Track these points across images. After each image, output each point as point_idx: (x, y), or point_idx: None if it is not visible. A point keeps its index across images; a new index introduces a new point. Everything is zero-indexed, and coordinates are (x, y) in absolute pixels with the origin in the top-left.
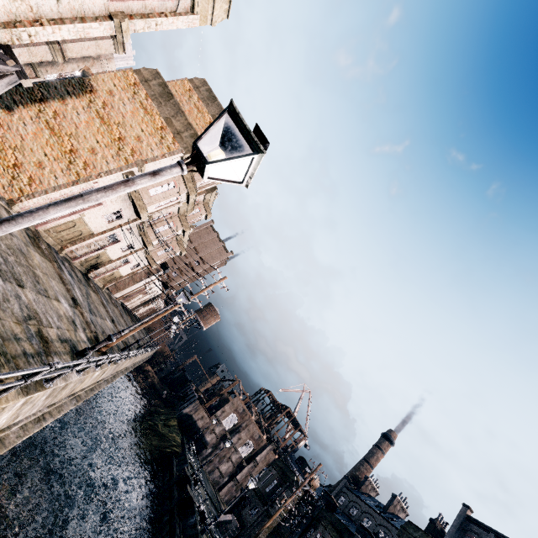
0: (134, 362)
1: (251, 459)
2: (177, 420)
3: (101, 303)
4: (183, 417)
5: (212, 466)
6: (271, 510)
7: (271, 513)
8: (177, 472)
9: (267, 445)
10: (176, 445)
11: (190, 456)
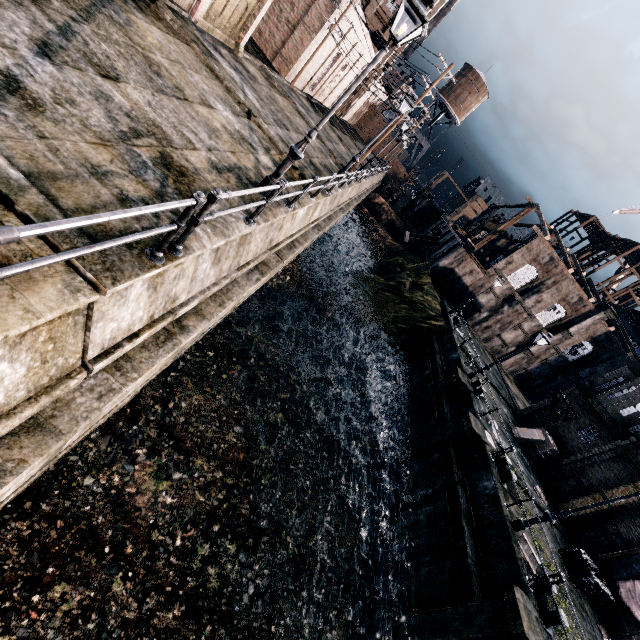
0: (342, 203)
1: (558, 329)
2: (431, 277)
3: (204, 69)
4: (439, 272)
5: (489, 333)
6: (636, 453)
7: (639, 459)
8: (443, 365)
9: (594, 313)
10: (433, 316)
11: (457, 328)
